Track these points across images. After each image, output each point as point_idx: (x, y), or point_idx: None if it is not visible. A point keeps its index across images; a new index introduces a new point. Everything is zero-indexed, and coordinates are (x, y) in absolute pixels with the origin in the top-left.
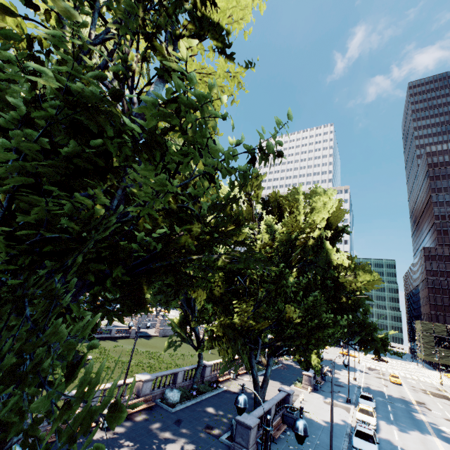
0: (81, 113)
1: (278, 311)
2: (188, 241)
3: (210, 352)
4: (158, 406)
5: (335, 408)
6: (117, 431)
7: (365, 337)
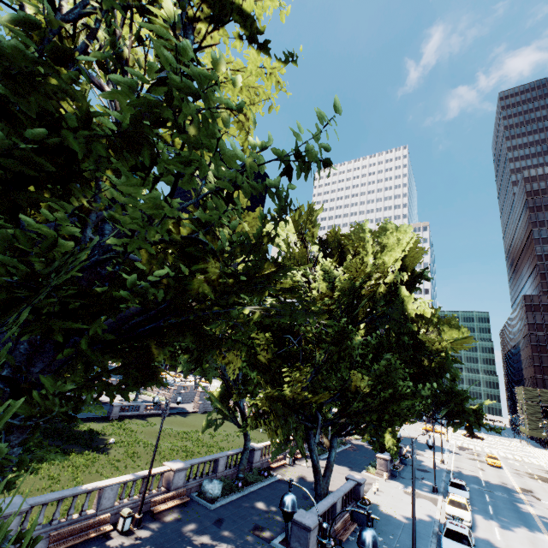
0: (2, 84)
1: (343, 379)
2: (204, 287)
3: (261, 431)
4: (194, 501)
5: (419, 499)
6: (140, 535)
7: (454, 409)
